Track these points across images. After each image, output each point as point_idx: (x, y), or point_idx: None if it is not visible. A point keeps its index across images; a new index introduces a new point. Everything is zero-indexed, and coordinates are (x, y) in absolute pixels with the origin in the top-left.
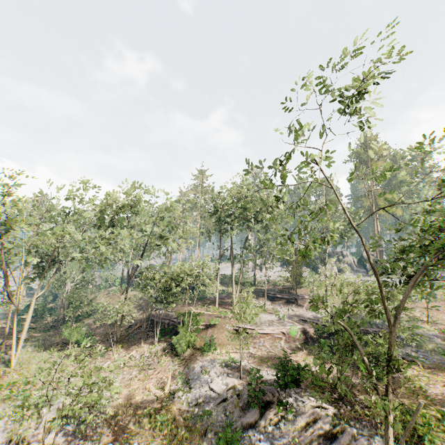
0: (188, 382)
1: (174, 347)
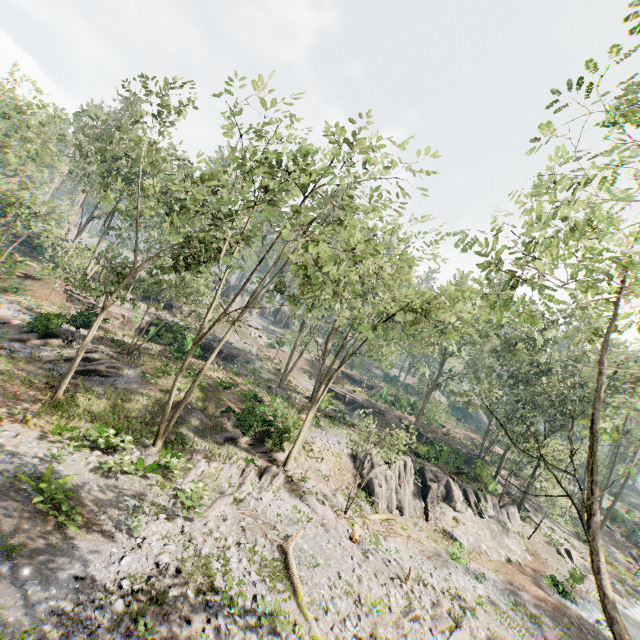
0: None
1: None
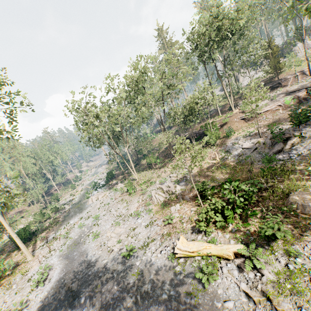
0: (227, 152)
1: (208, 142)
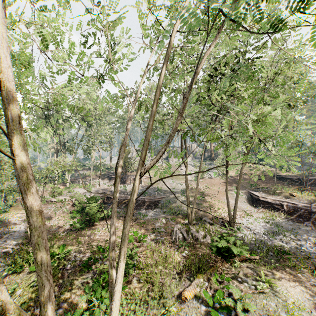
0: None
1: None
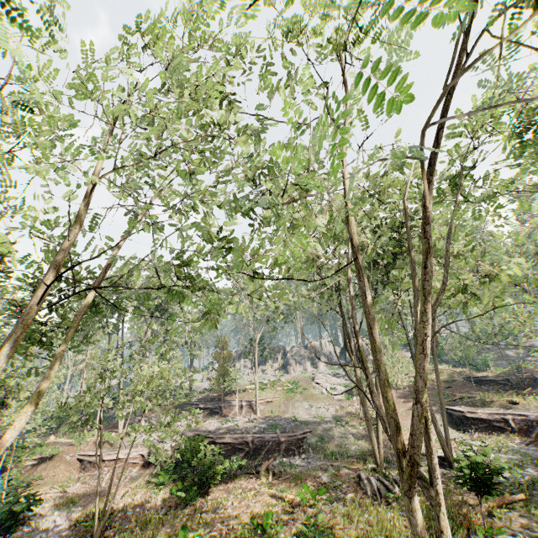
0: None
1: None
